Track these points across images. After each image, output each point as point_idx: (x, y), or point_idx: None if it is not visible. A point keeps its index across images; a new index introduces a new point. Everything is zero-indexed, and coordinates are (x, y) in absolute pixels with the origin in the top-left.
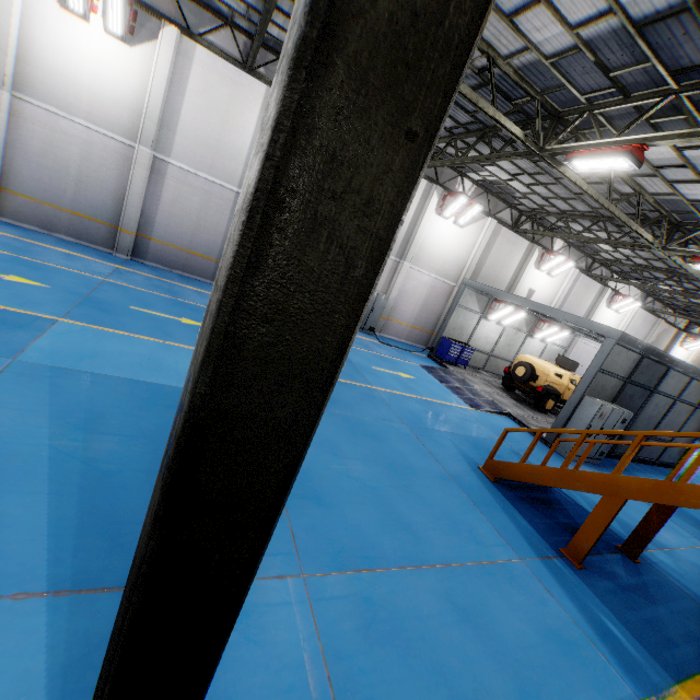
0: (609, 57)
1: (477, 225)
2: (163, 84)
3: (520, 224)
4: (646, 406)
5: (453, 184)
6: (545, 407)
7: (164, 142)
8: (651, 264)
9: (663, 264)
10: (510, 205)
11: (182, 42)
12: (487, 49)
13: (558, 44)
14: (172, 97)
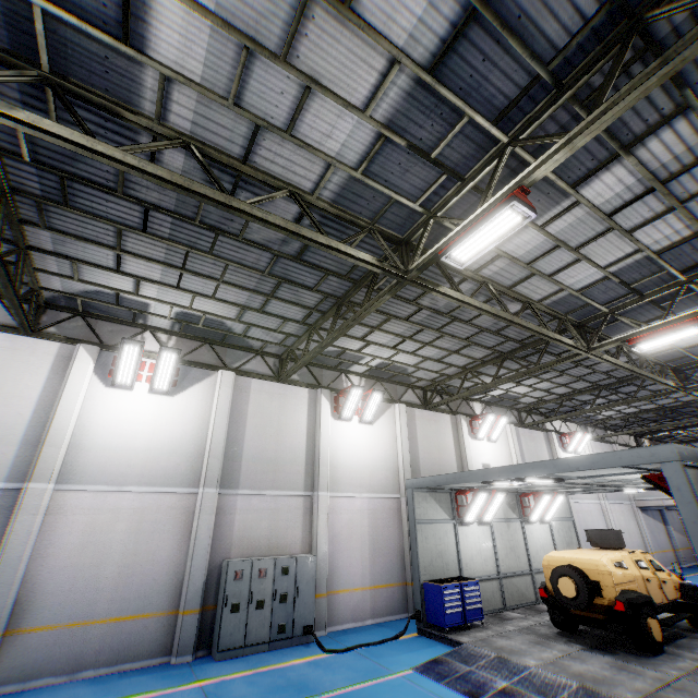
0: (420, 135)
1: (387, 416)
2: None
3: (429, 400)
4: None
5: (339, 383)
6: (652, 638)
7: None
8: (572, 388)
9: (584, 381)
10: (408, 385)
11: None
12: (286, 187)
13: (358, 144)
14: None
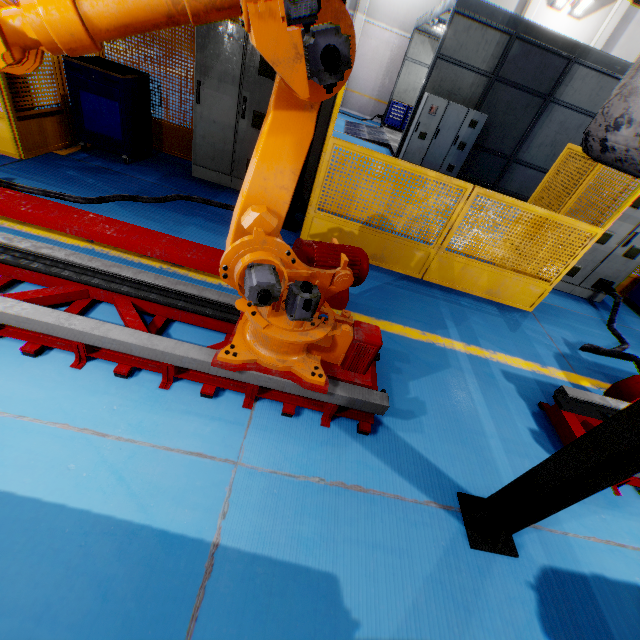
0: None
1: None
2: None
3: None
4: (543, 124)
5: None
6: None
7: None
8: None
9: None
10: None
11: None
12: None
13: None
14: None
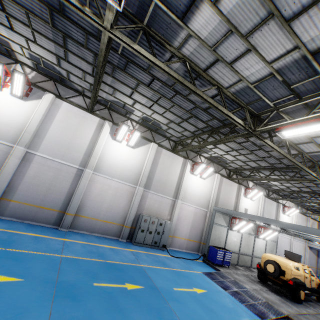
0: (290, 77)
1: (211, 178)
2: (40, 116)
3: (231, 176)
4: None
5: (196, 159)
6: (299, 297)
7: (35, 144)
8: (301, 189)
9: (308, 189)
10: (224, 167)
11: (55, 100)
12: (217, 84)
13: (258, 75)
14: (45, 123)
